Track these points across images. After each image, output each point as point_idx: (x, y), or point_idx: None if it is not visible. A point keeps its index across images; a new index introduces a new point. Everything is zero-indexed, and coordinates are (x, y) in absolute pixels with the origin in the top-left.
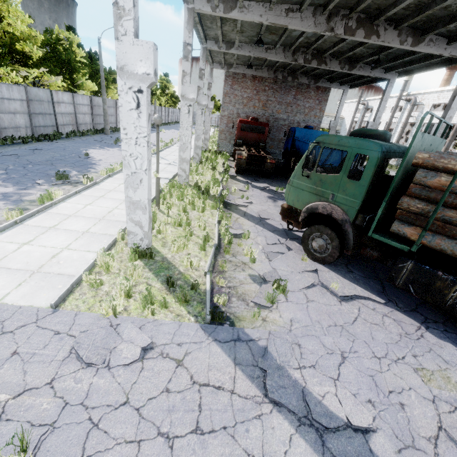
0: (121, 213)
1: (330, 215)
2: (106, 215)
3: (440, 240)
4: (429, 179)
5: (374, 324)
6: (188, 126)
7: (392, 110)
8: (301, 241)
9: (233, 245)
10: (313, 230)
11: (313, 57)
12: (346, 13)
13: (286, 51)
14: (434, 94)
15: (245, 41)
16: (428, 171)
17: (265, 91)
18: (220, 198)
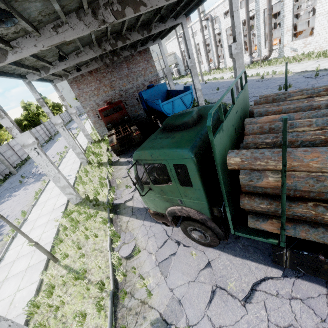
0: (22, 296)
1: (189, 216)
2: (6, 313)
3: (305, 233)
4: (256, 182)
5: (288, 327)
6: (47, 163)
7: (201, 31)
8: (183, 233)
9: (128, 274)
10: (186, 225)
11: (115, 40)
12: (105, 1)
13: (93, 47)
14: (220, 6)
15: (56, 59)
16: (250, 173)
17: (105, 77)
18: (107, 206)
